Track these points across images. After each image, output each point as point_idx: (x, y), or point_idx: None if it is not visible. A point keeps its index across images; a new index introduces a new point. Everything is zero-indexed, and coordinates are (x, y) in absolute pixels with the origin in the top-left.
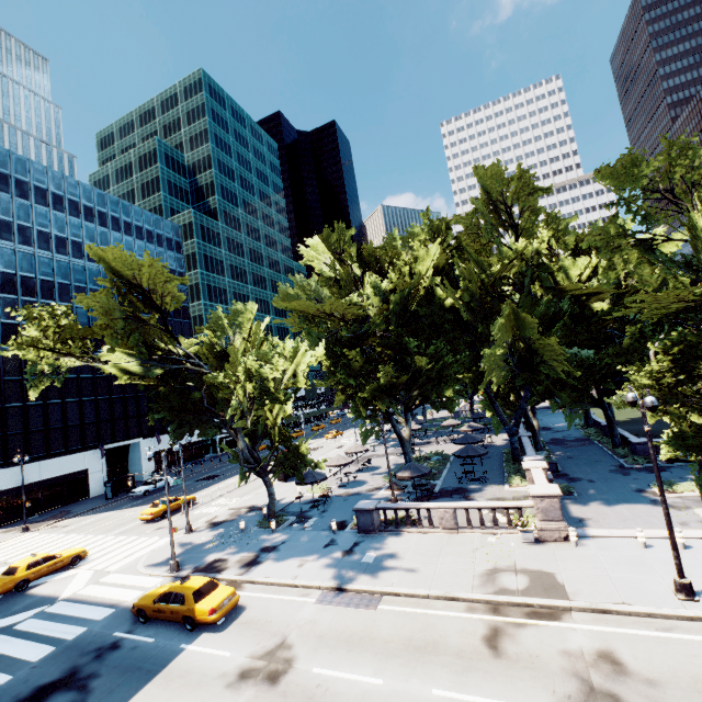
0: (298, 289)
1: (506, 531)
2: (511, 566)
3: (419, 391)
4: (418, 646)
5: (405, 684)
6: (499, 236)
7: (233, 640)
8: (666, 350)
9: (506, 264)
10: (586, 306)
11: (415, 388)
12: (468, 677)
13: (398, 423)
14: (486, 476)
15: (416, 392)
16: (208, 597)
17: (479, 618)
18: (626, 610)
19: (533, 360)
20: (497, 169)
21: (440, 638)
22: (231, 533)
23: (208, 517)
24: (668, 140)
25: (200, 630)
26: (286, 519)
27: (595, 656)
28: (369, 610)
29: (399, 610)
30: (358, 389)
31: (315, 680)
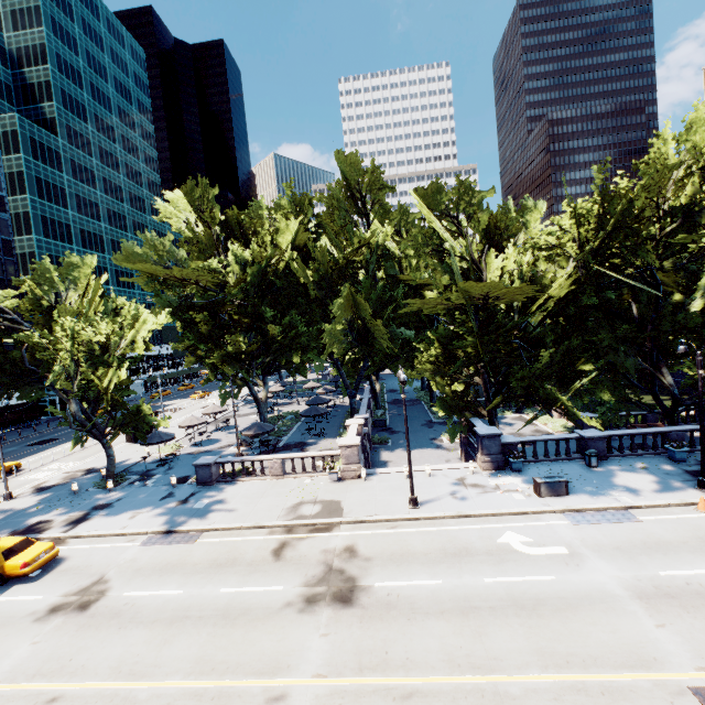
0: (149, 246)
1: (321, 474)
2: (314, 499)
3: (272, 357)
4: (221, 563)
5: (201, 590)
6: (353, 223)
7: (48, 585)
8: (438, 338)
9: (354, 250)
10: (420, 292)
11: (268, 355)
12: (251, 577)
13: (257, 386)
14: (326, 432)
15: (269, 358)
16: (22, 553)
17: (276, 537)
18: (375, 519)
19: (369, 336)
20: (355, 159)
21: (240, 556)
22: (62, 496)
23: (36, 482)
24: (459, 177)
25: (11, 583)
26: (127, 478)
27: (342, 550)
28: (188, 544)
29: (214, 541)
30: (208, 355)
31: (124, 601)
